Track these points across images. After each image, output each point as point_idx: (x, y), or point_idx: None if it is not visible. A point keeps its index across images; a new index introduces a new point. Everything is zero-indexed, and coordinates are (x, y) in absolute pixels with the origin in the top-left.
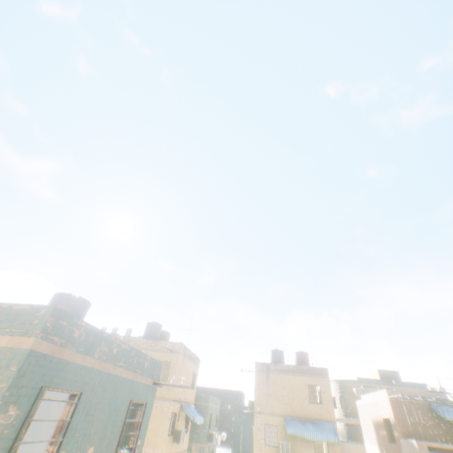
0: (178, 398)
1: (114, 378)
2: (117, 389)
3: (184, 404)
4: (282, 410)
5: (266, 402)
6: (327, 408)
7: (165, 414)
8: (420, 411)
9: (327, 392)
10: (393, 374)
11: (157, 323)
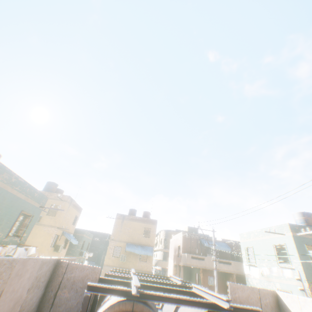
0: (61, 227)
1: (12, 195)
2: (13, 202)
3: (65, 232)
4: (126, 239)
5: (118, 235)
6: (151, 240)
7: (50, 235)
8: (195, 243)
9: (153, 232)
10: (195, 229)
11: (55, 182)
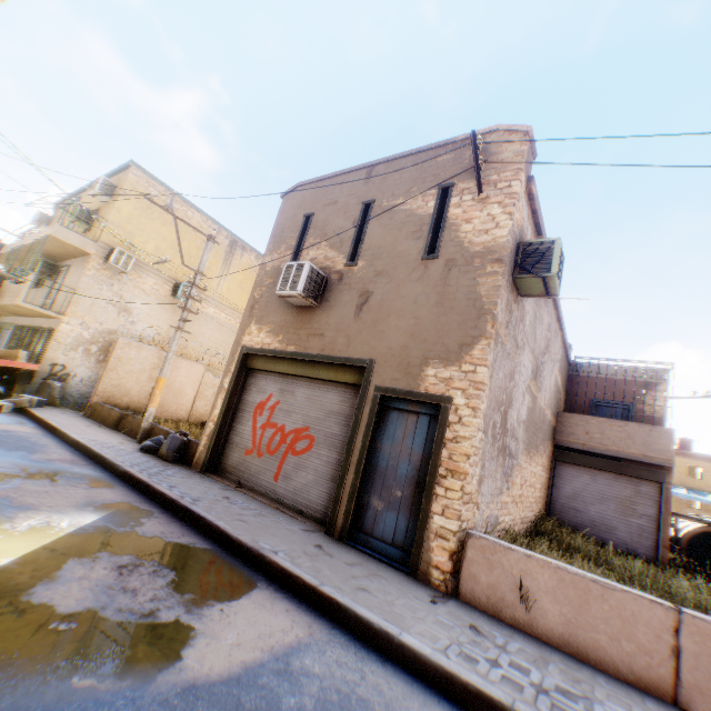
0: None
1: None
2: None
3: None
4: None
5: None
6: (704, 483)
7: None
8: None
9: (706, 473)
10: None
11: None
